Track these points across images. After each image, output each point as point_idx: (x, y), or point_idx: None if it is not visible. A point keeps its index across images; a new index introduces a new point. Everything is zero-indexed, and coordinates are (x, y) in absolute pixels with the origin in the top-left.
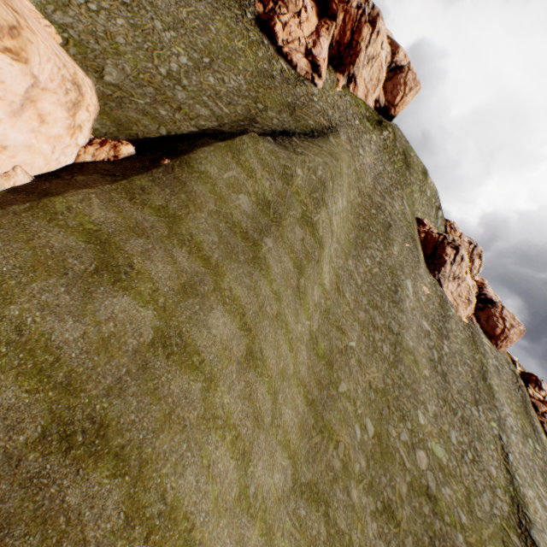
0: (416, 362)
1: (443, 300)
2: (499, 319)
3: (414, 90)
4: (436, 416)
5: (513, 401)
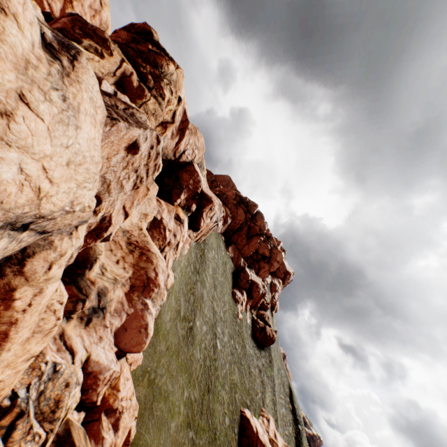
0: None
1: None
2: None
3: None
4: None
5: None
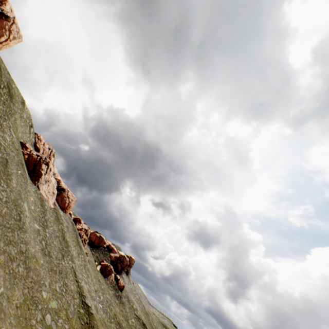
0: (37, 260)
1: (42, 200)
2: (67, 198)
3: (18, 40)
4: (50, 285)
5: (74, 240)
